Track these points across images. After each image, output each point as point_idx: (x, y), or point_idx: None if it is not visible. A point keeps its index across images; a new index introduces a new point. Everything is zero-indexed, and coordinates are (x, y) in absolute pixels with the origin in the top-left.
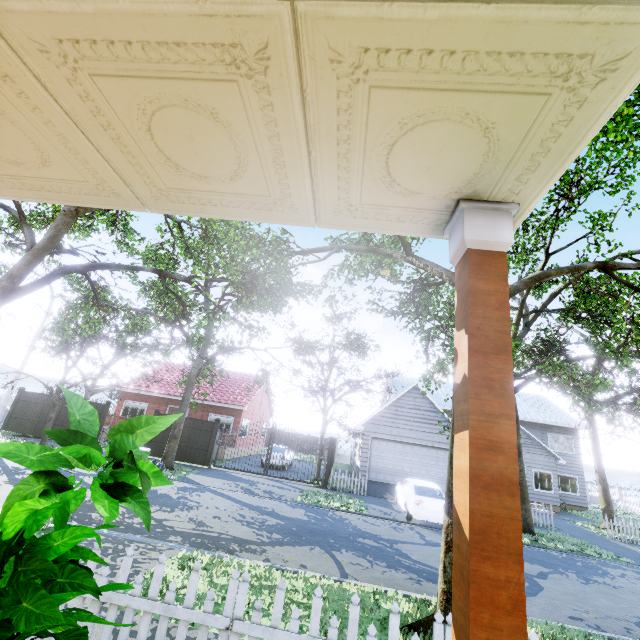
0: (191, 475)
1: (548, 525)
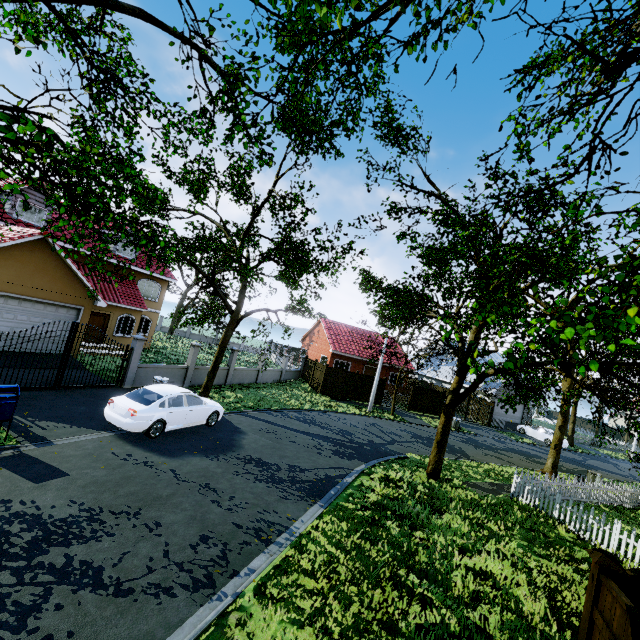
0: (465, 428)
1: None
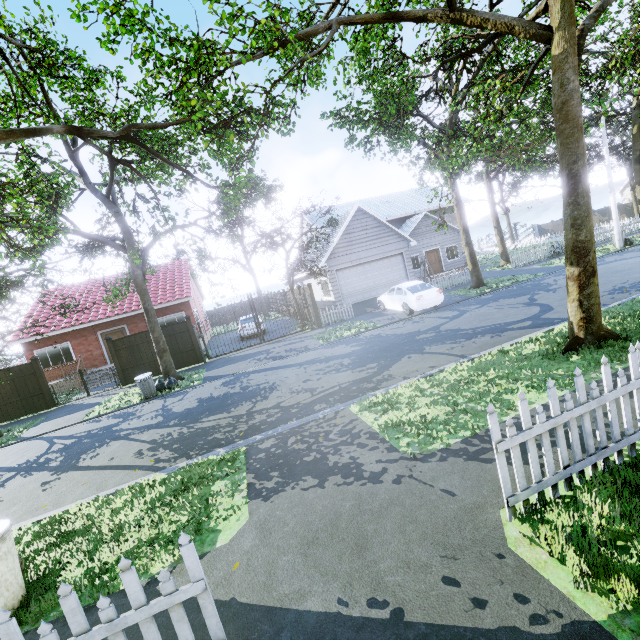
0: (206, 374)
1: None
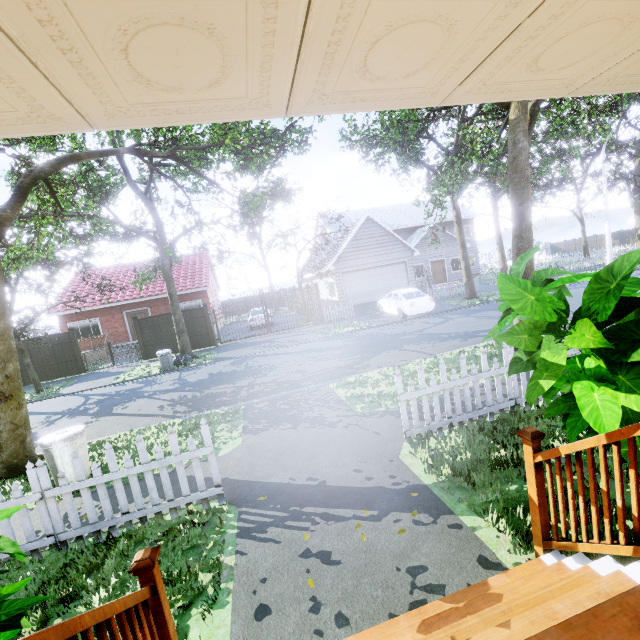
0: (217, 355)
1: (476, 290)
